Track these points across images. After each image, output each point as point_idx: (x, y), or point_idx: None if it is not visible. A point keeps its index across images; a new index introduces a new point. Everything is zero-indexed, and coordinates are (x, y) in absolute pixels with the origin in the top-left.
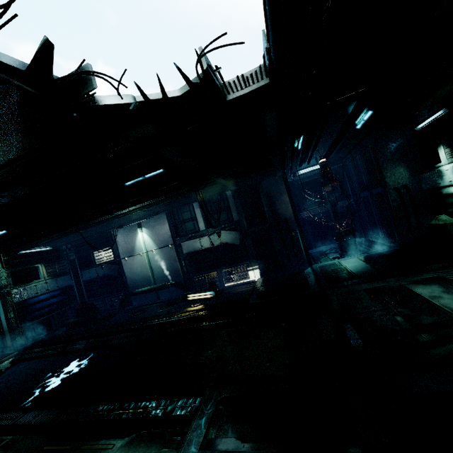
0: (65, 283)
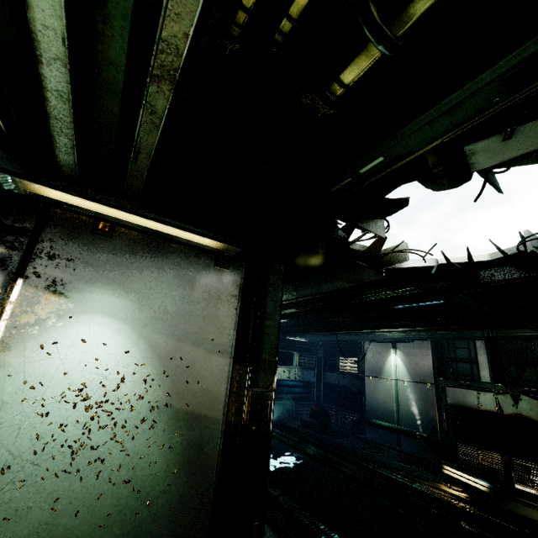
0: (308, 377)
